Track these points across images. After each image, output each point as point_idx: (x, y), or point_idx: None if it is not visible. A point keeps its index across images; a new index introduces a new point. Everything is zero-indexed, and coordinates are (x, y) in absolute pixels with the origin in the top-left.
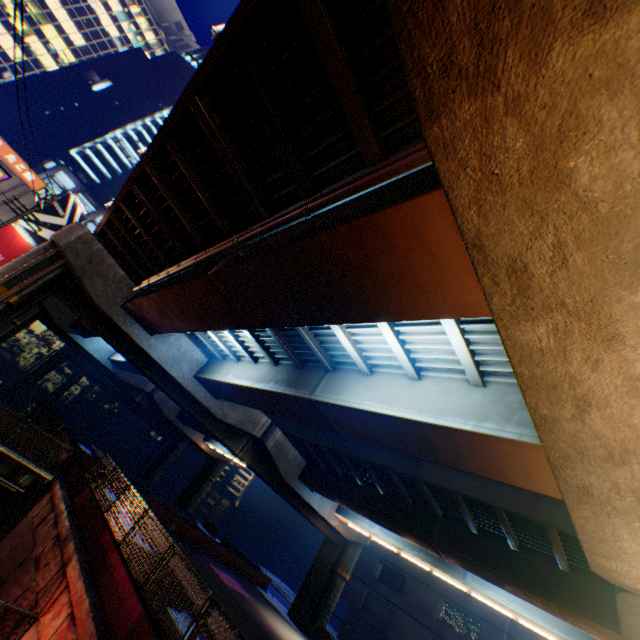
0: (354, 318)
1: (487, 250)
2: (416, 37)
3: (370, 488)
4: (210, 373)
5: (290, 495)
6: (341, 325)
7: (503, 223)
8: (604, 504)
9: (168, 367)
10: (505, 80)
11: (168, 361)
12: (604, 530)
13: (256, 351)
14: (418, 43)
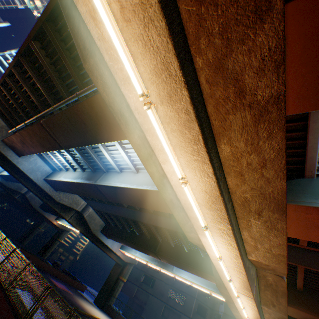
0: (99, 141)
1: (113, 108)
2: (76, 37)
3: (133, 233)
4: (52, 177)
5: (97, 241)
6: (106, 149)
7: (113, 98)
8: (178, 207)
9: (29, 174)
10: (97, 54)
11: (29, 170)
12: (183, 219)
13: (75, 165)
14: (77, 39)
